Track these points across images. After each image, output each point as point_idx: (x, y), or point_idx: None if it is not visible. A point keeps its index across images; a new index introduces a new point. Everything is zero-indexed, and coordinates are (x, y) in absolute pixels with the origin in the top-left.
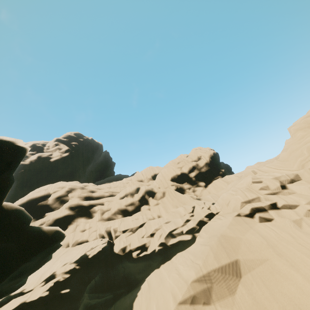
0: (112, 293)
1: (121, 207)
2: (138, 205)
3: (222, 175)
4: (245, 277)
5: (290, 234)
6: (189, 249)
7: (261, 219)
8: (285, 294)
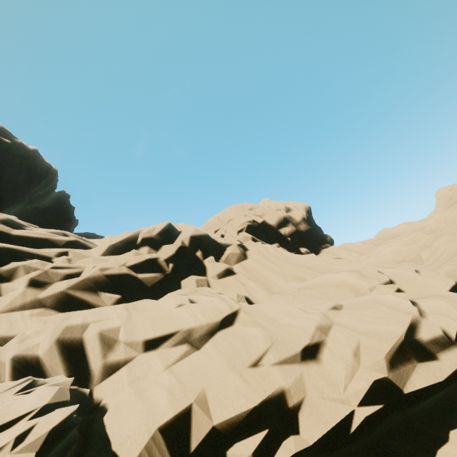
0: None
1: (122, 271)
2: (172, 273)
3: (330, 244)
4: None
5: None
6: None
7: None
8: None
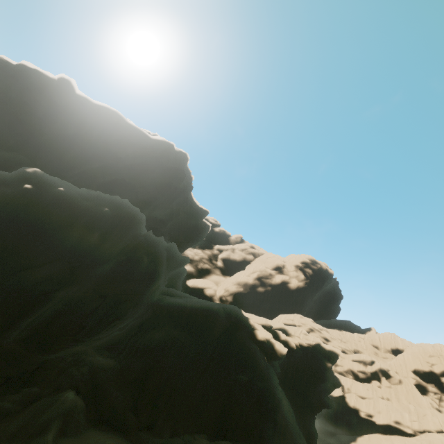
0: (335, 428)
1: (353, 369)
2: (369, 376)
3: None
4: None
5: None
6: (407, 438)
7: None
8: None
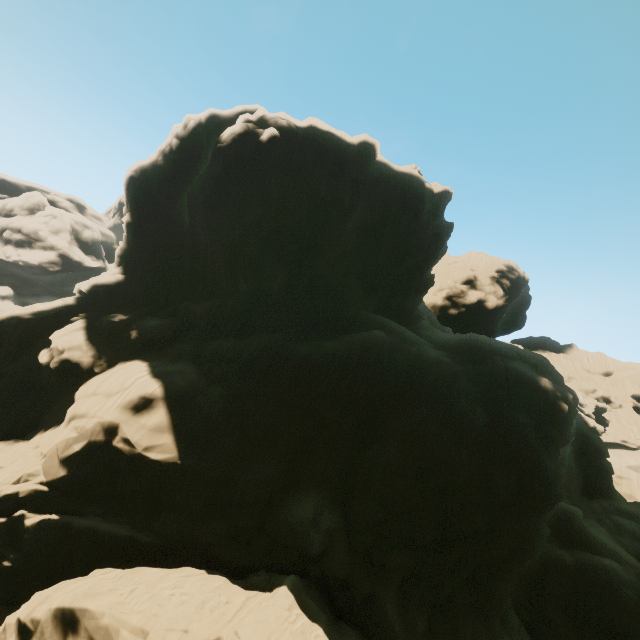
0: None
1: None
2: None
3: None
4: None
5: None
6: (632, 451)
7: None
8: None
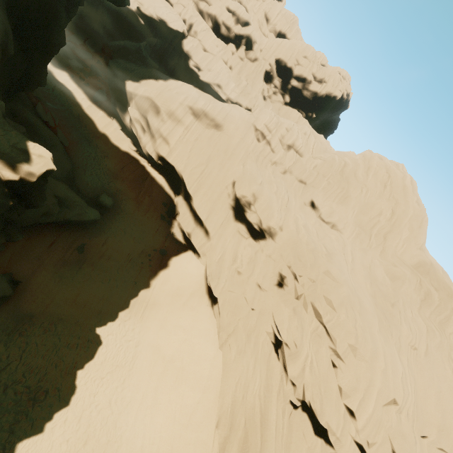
0: (159, 65)
1: (219, 18)
2: (231, 37)
3: (307, 117)
4: (218, 131)
5: (254, 150)
6: (217, 101)
7: (257, 135)
8: (220, 147)
